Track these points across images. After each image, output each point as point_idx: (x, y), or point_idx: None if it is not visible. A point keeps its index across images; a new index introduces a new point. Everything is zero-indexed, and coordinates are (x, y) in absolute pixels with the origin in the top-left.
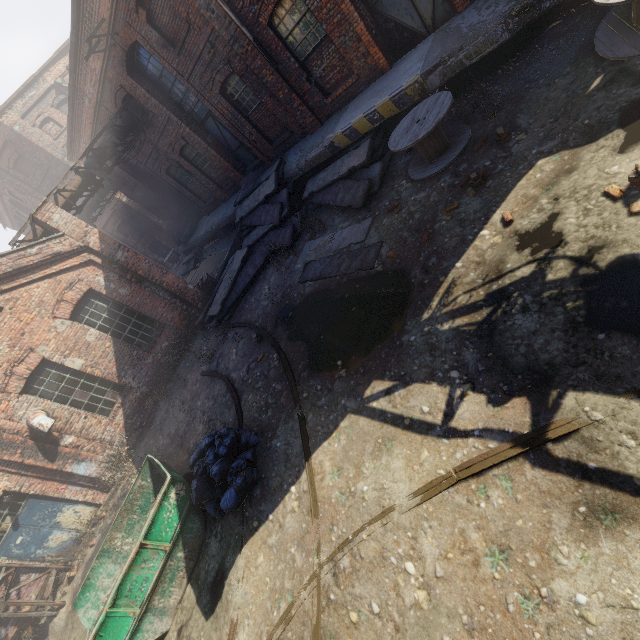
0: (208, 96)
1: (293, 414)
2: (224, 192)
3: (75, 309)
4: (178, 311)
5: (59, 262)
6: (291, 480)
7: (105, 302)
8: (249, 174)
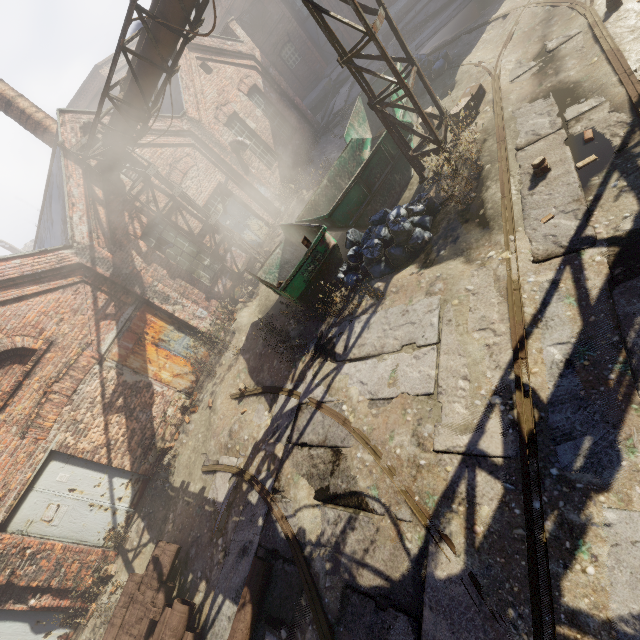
0: None
1: (460, 39)
2: (305, 89)
3: (247, 94)
4: (302, 126)
5: (240, 59)
6: (478, 38)
7: (262, 99)
8: (333, 62)
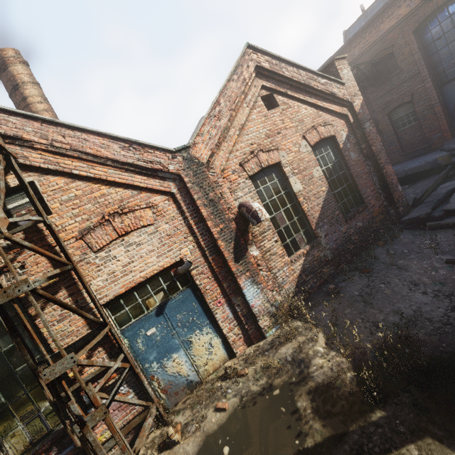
0: None
1: None
2: (403, 154)
3: (315, 144)
4: (379, 203)
5: (328, 102)
6: None
7: (334, 155)
8: None
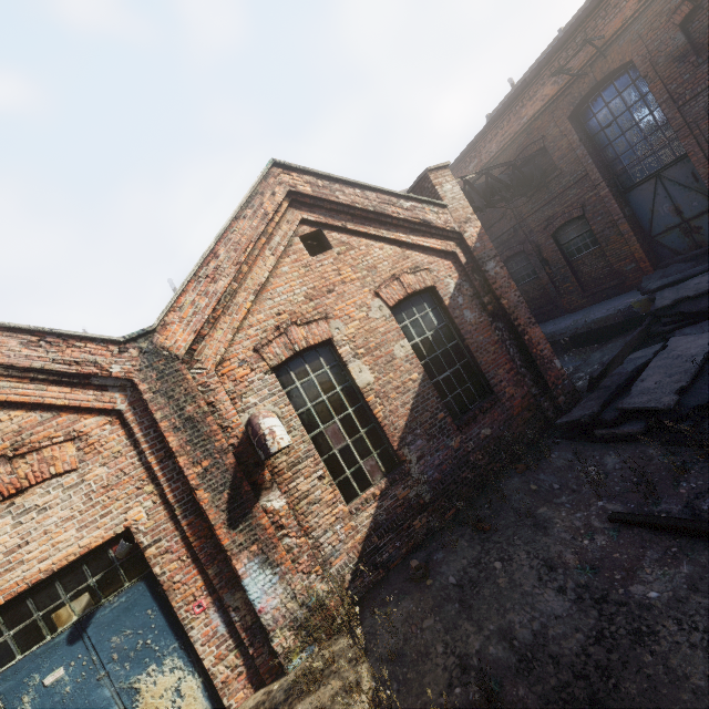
0: (701, 129)
1: None
2: (585, 296)
3: (400, 302)
4: (522, 391)
5: (420, 235)
6: None
7: (437, 317)
8: (671, 266)
